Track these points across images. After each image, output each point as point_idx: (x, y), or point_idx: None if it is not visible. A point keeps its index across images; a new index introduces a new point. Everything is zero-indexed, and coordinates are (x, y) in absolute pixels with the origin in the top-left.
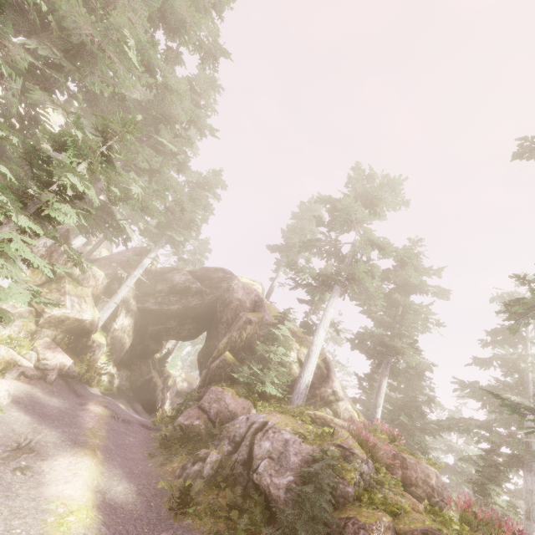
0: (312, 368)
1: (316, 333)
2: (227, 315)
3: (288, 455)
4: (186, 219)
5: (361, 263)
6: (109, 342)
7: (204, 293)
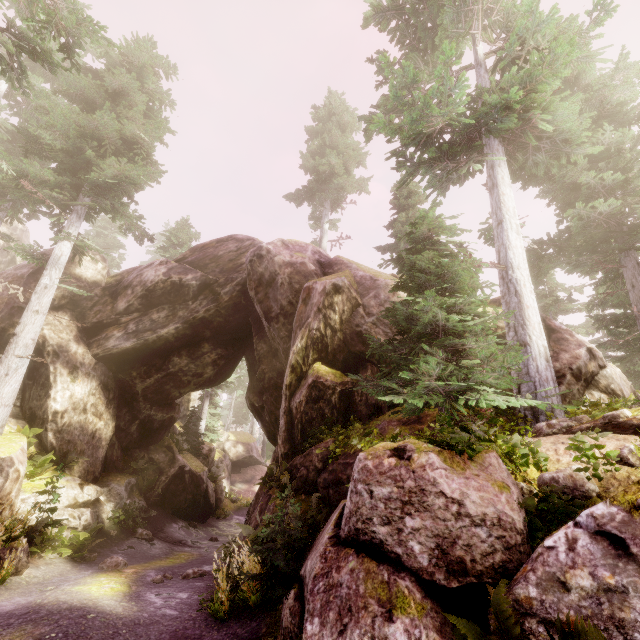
0: (535, 317)
1: (506, 244)
2: (278, 301)
3: None
4: (112, 134)
5: (560, 41)
6: (54, 442)
7: (215, 286)
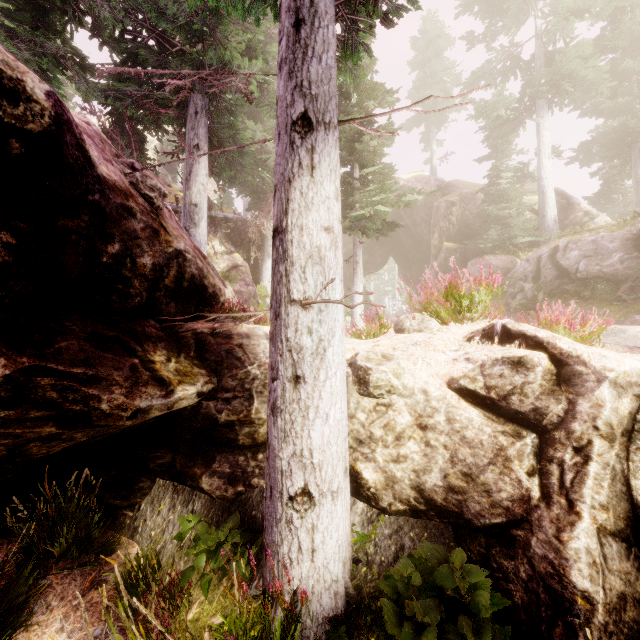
0: (552, 202)
1: (540, 167)
2: (420, 215)
3: (604, 246)
4: None
5: (570, 48)
6: None
7: None
